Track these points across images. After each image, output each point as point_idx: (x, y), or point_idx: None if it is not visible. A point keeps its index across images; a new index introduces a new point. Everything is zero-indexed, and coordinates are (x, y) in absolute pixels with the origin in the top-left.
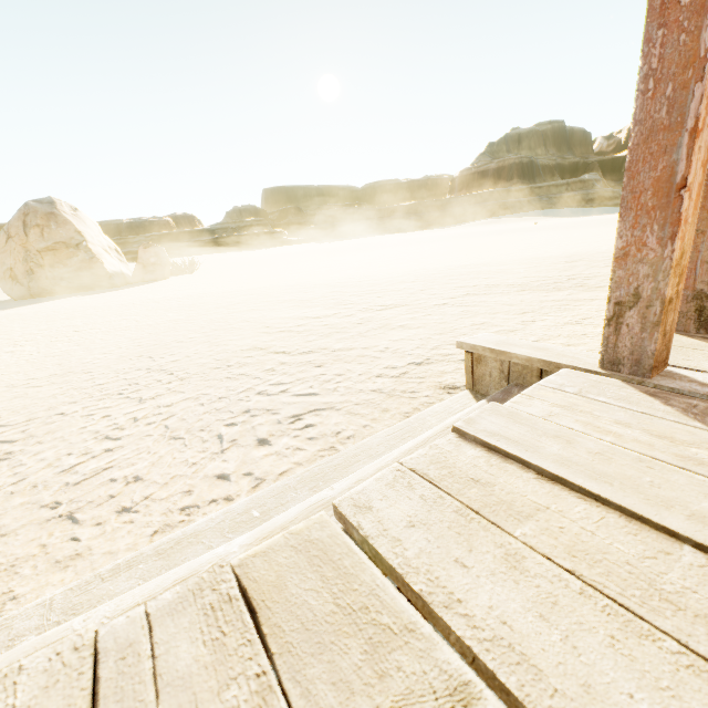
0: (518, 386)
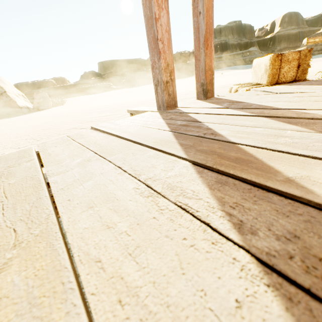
0: None
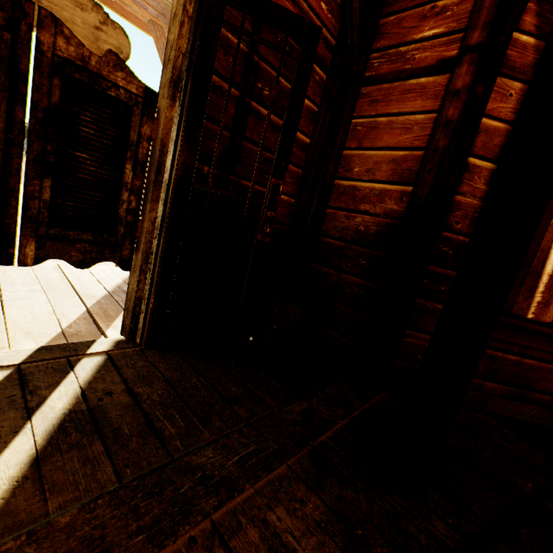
0: None
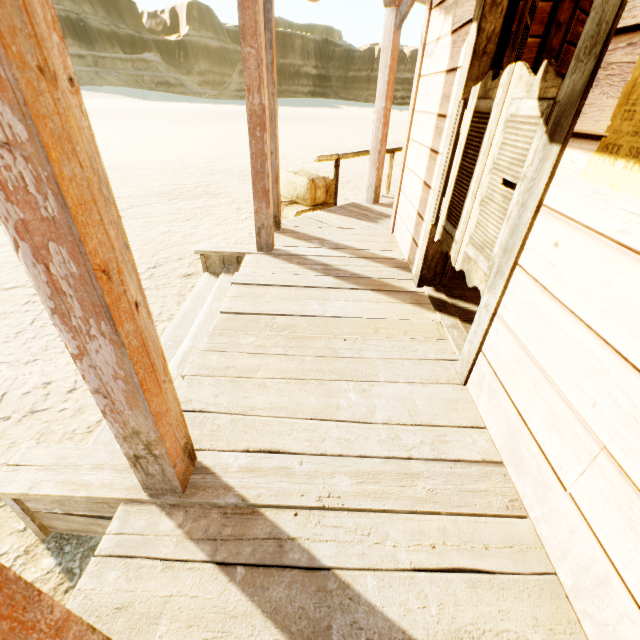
0: (230, 265)
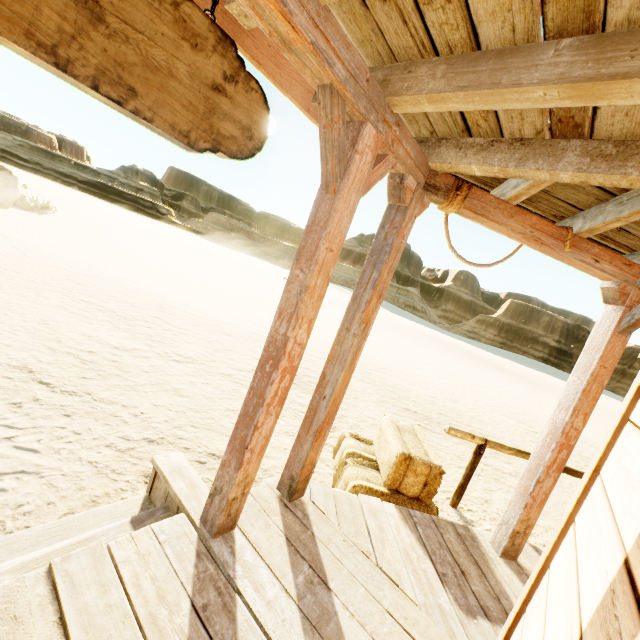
0: (165, 509)
